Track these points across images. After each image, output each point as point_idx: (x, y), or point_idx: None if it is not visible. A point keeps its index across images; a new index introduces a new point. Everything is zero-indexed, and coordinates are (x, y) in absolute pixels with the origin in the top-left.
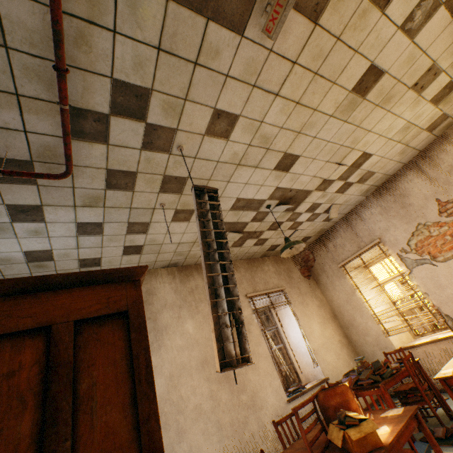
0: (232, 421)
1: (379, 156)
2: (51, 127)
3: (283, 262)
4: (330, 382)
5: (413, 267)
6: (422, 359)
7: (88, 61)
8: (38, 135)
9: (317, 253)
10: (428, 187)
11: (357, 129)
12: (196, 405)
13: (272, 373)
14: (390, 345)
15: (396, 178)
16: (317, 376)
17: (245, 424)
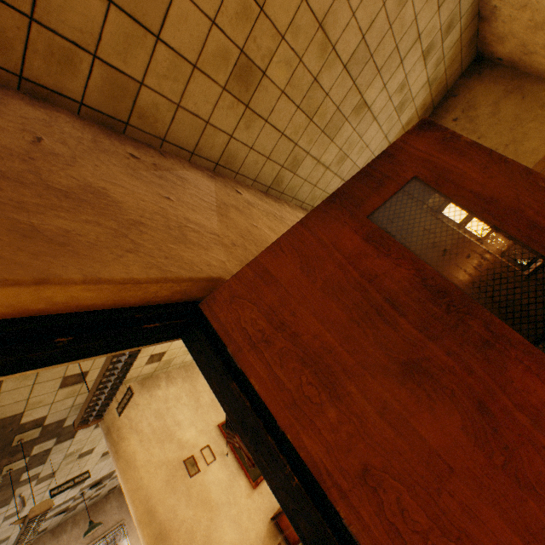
0: None
1: None
2: None
3: None
4: None
5: None
6: None
7: None
8: None
9: None
10: None
11: None
12: None
13: None
14: None
15: None
16: None
17: None
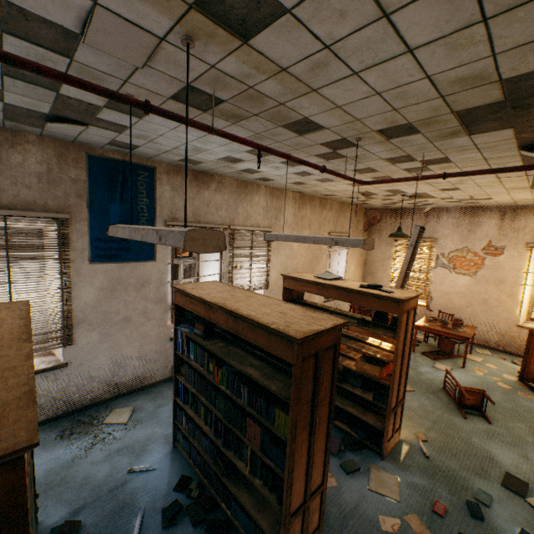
0: None
1: (495, 200)
2: (385, 155)
3: (358, 213)
4: None
5: (438, 267)
6: None
7: (450, 152)
8: (373, 155)
9: (385, 218)
10: (494, 231)
11: (506, 193)
12: None
13: None
14: None
15: (485, 210)
16: None
17: None
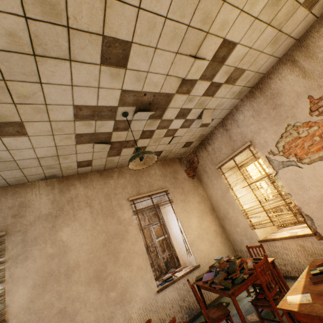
0: (97, 319)
1: (245, 46)
2: None
3: (170, 165)
4: (201, 268)
5: (279, 169)
6: (281, 251)
7: None
8: None
9: (200, 156)
10: (301, 83)
11: None
12: (60, 310)
13: (146, 268)
14: (255, 236)
15: (270, 76)
16: (191, 262)
17: (111, 319)
